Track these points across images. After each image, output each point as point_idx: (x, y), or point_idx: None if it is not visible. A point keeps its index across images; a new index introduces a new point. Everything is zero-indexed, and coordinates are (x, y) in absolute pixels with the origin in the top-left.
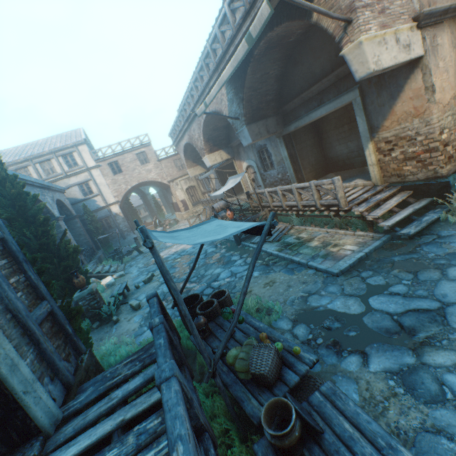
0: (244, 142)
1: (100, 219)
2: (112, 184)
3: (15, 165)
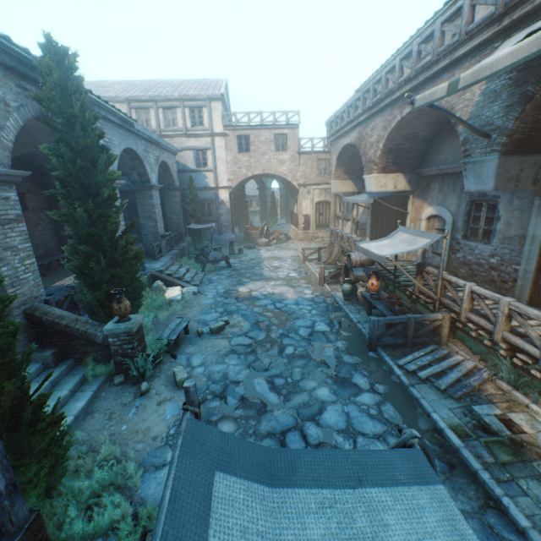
0: (470, 184)
1: (203, 201)
2: (231, 163)
3: (137, 102)
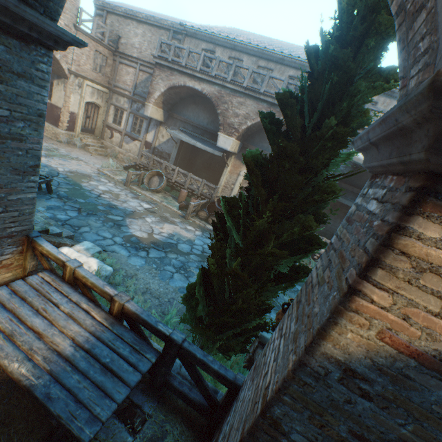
0: None
1: None
2: None
3: None
